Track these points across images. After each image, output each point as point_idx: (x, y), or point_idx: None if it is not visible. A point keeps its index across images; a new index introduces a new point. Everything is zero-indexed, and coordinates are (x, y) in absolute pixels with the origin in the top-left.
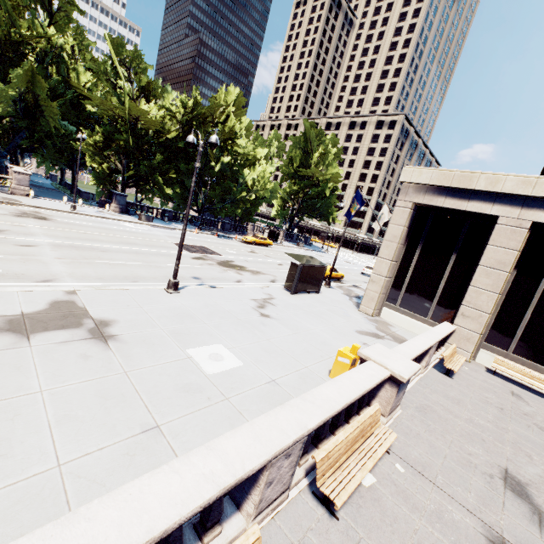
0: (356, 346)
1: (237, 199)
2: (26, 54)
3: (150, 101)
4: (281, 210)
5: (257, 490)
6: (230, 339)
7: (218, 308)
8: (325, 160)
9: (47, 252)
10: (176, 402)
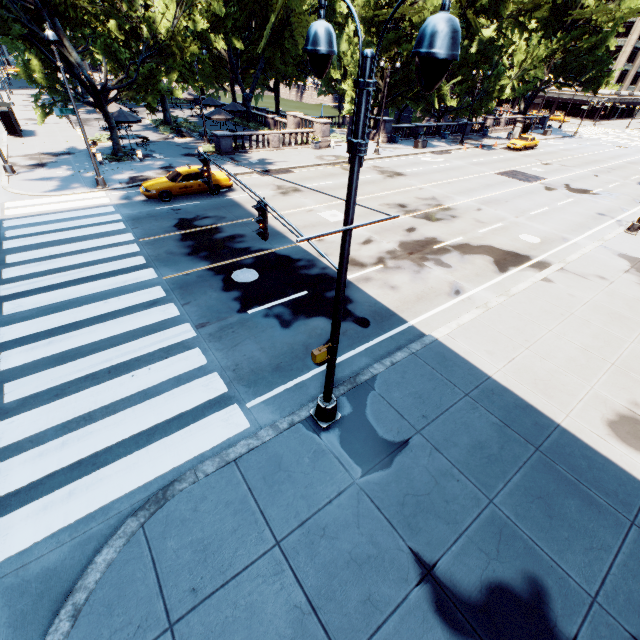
0: None
1: (490, 88)
2: None
3: None
4: (523, 85)
5: None
6: None
7: None
8: None
9: (497, 212)
10: None
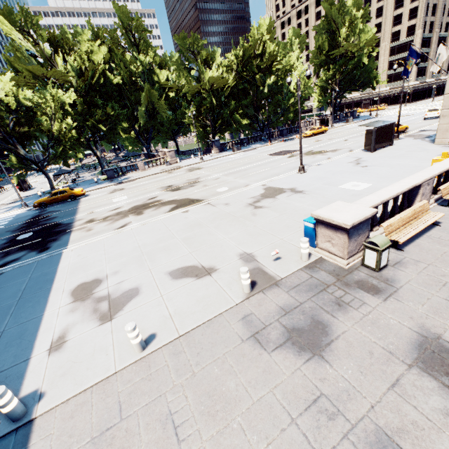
0: (445, 152)
1: (287, 107)
2: (137, 81)
3: (209, 67)
4: (323, 98)
5: (419, 196)
6: (355, 179)
7: (333, 171)
8: (354, 30)
9: (227, 178)
10: (354, 199)
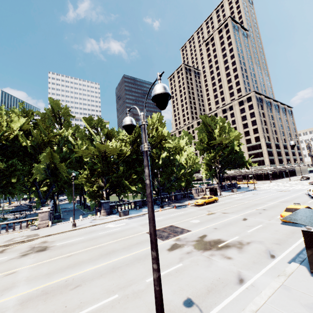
0: None
1: (179, 176)
2: (51, 146)
3: (111, 141)
4: (209, 172)
5: None
6: None
7: None
8: (224, 130)
9: None
10: None
